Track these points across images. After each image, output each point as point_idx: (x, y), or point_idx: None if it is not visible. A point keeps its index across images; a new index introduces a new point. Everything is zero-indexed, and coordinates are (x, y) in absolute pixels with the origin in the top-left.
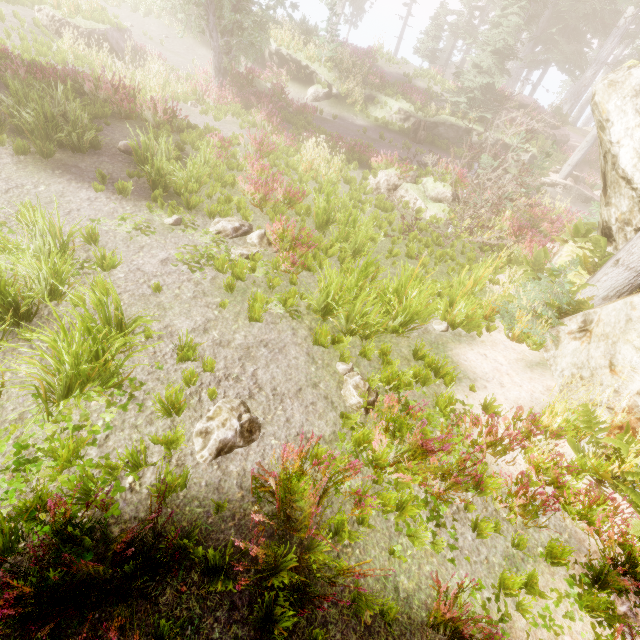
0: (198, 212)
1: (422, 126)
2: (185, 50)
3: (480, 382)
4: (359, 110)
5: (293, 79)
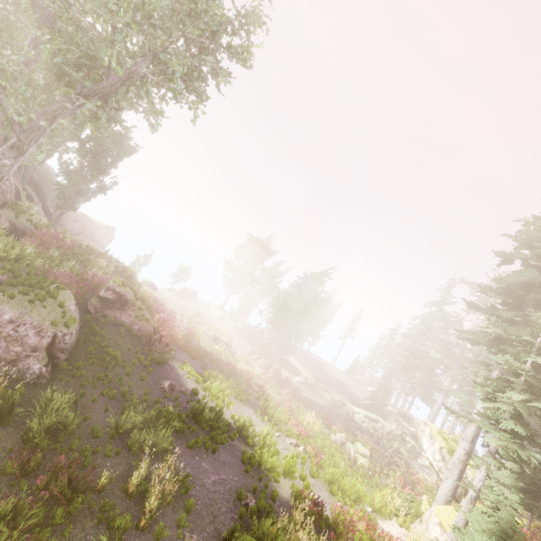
0: (281, 433)
1: (352, 412)
2: (242, 344)
3: (386, 531)
4: (319, 393)
5: (288, 370)
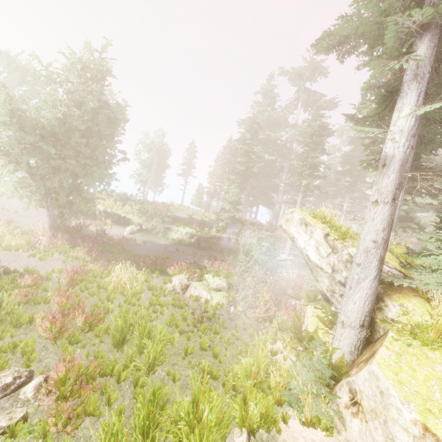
0: None
1: (202, 240)
2: (36, 214)
3: None
4: (162, 235)
5: (116, 223)
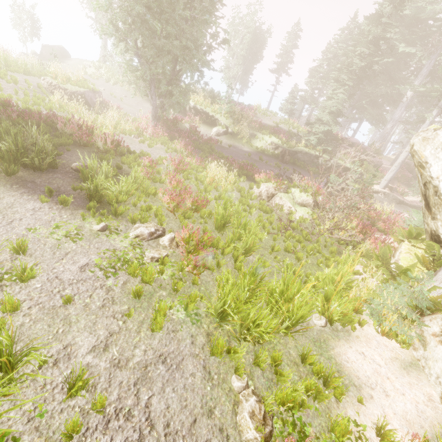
0: (123, 218)
1: (287, 153)
2: (136, 104)
3: (365, 390)
4: (245, 142)
5: (203, 122)
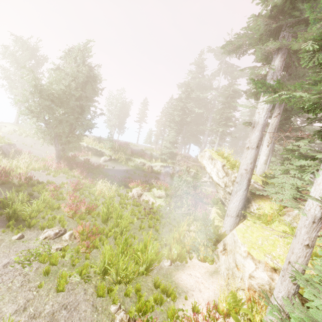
0: (35, 228)
1: (150, 167)
2: (43, 148)
3: (190, 292)
4: (124, 163)
5: (94, 155)
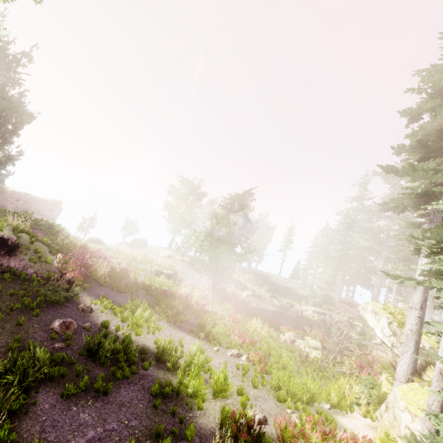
0: (222, 346)
1: (300, 310)
2: (191, 275)
3: (349, 430)
4: (268, 301)
5: (237, 287)
